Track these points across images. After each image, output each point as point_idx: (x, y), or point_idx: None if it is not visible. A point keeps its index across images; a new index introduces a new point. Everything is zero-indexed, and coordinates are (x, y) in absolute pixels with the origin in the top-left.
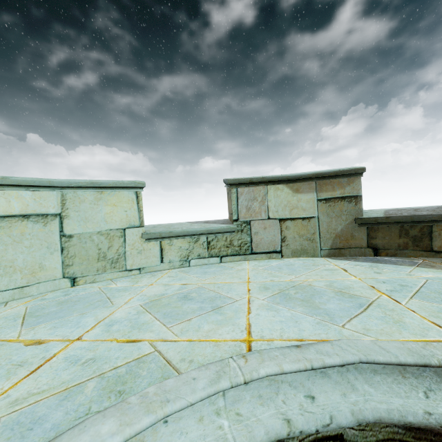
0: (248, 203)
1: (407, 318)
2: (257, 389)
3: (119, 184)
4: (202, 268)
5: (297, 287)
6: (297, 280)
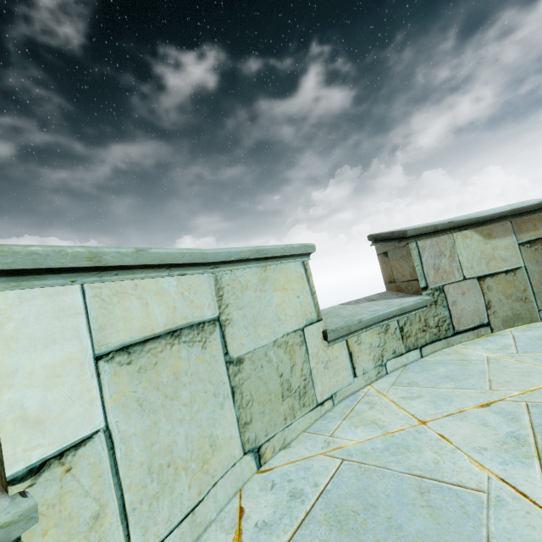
0: (434, 261)
1: None
2: None
3: (287, 251)
4: (417, 371)
5: None
6: None
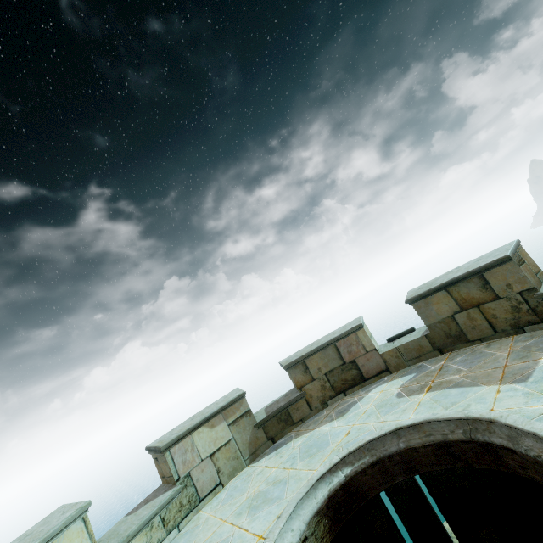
0: (182, 457)
1: (301, 475)
2: None
3: (68, 521)
4: None
5: (254, 498)
6: (250, 494)
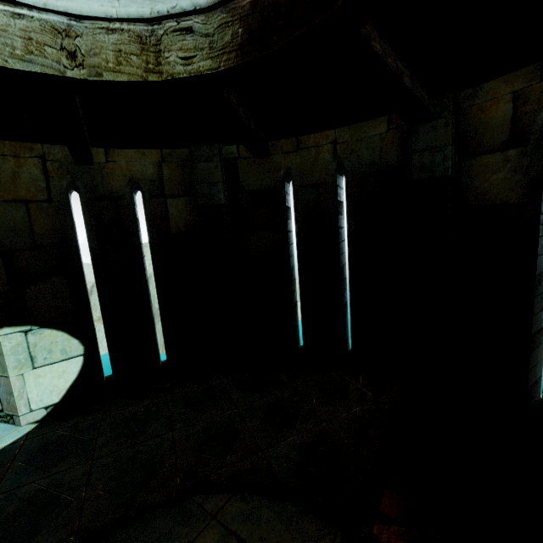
0: None
1: None
2: (142, 5)
3: None
4: None
5: None
6: None
